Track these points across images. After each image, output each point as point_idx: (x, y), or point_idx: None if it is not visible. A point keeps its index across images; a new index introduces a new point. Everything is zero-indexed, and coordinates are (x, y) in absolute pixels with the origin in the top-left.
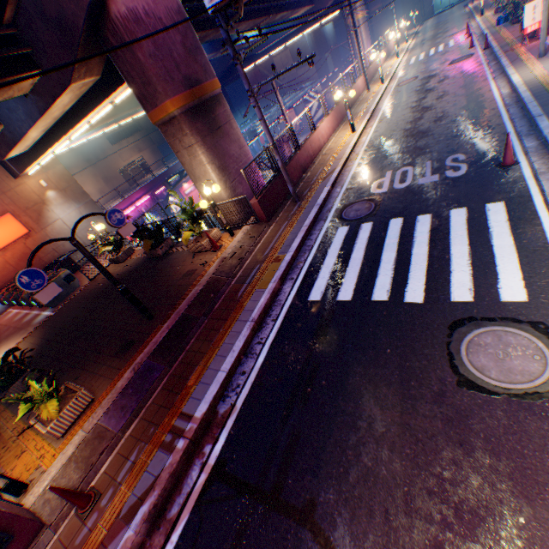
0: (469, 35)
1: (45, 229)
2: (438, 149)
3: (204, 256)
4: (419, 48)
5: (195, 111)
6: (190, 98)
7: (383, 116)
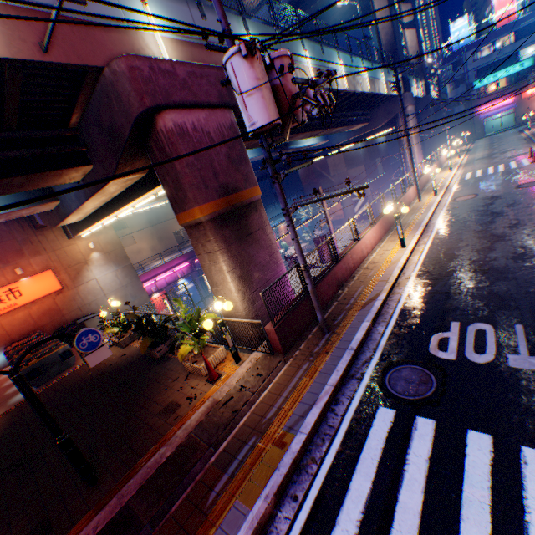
0: (534, 160)
1: (78, 286)
2: (531, 307)
3: (197, 381)
4: (473, 164)
5: (225, 217)
6: (222, 204)
7: (439, 233)
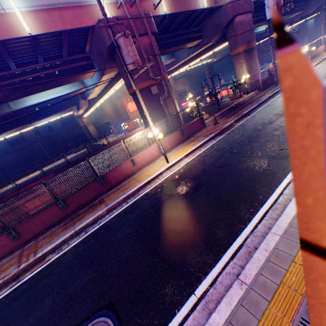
0: None
1: None
2: None
3: (235, 100)
4: None
5: (246, 52)
6: (246, 47)
7: None
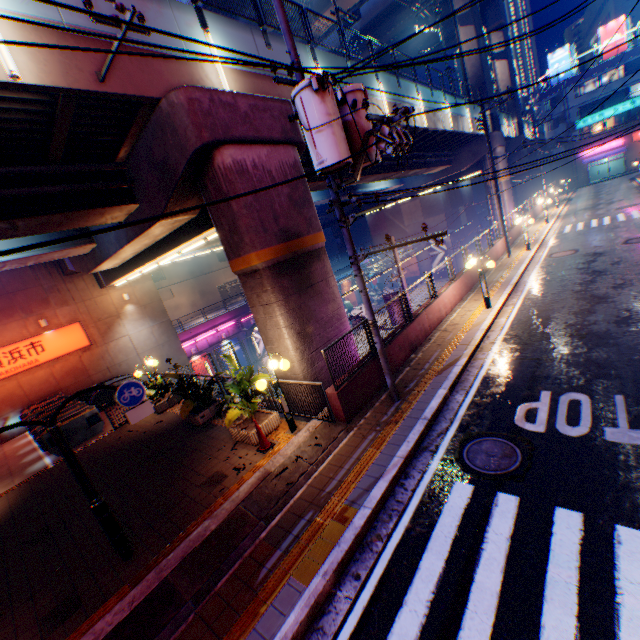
0: None
1: (108, 343)
2: (634, 376)
3: (246, 451)
4: (574, 215)
5: (284, 266)
6: (281, 251)
7: (531, 293)
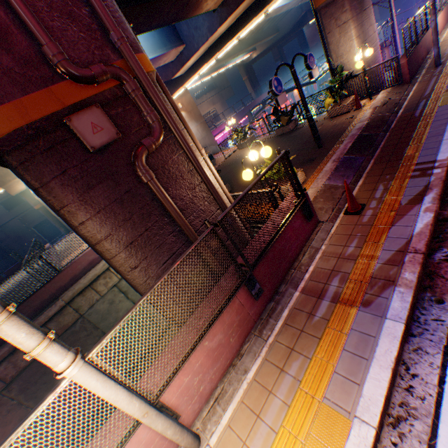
0: None
1: None
2: None
3: (344, 116)
4: None
5: None
6: None
7: None
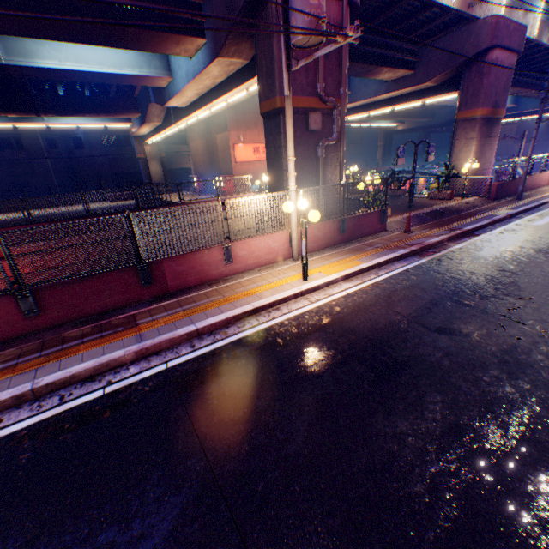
0: None
1: None
2: None
3: (438, 201)
4: None
5: (486, 121)
6: (489, 113)
7: None
